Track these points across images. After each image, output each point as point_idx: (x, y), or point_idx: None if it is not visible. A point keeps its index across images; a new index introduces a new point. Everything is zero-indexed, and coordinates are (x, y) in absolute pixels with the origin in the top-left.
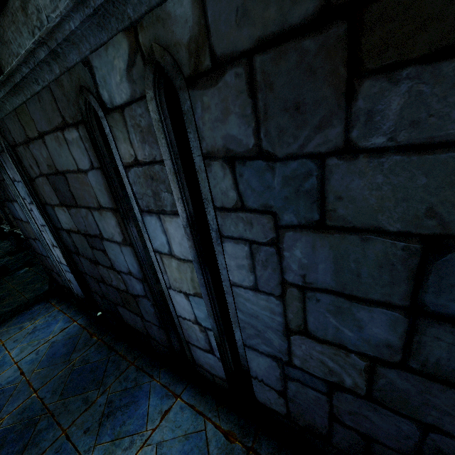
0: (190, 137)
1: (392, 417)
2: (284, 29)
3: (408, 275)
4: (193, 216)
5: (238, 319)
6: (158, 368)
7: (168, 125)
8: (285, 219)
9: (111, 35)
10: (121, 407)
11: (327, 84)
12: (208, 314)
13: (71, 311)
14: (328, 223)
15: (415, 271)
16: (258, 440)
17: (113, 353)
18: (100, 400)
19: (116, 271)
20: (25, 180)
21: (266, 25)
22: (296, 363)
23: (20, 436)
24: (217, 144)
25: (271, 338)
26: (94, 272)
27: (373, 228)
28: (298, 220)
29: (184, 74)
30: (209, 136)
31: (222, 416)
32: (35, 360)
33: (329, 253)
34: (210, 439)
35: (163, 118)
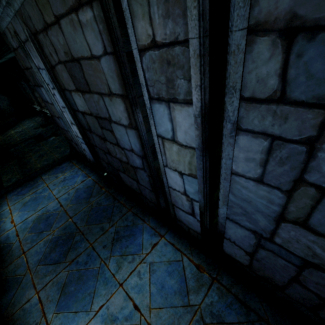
0: (238, 1)
1: None
2: None
3: None
4: (207, 106)
5: (228, 200)
6: (147, 216)
7: None
8: None
9: None
10: (125, 237)
11: None
12: (198, 191)
13: (86, 170)
14: None
15: None
16: (220, 274)
17: (116, 201)
18: (111, 230)
19: (121, 147)
20: (47, 68)
21: None
22: (277, 241)
23: (66, 243)
24: (279, 9)
25: (258, 219)
26: (103, 146)
27: None
28: None
29: None
30: None
31: (194, 254)
32: (68, 199)
33: None
34: (186, 267)
35: None
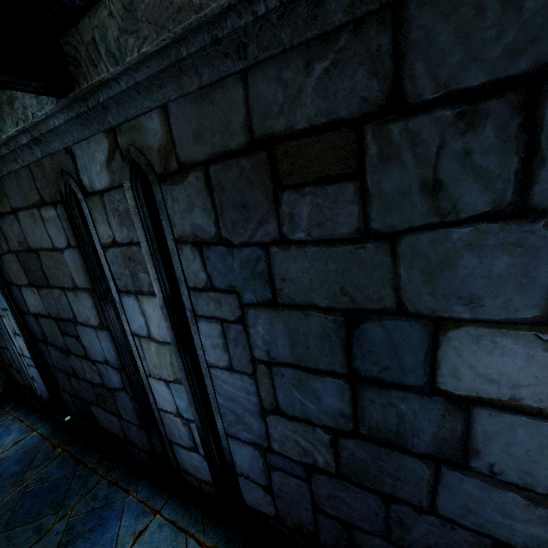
0: (163, 223)
1: (361, 493)
2: (227, 150)
3: (341, 344)
4: (170, 296)
5: (218, 404)
6: (136, 481)
7: (145, 211)
8: (246, 298)
9: (93, 134)
10: (85, 533)
11: (261, 192)
12: (189, 402)
13: (30, 418)
14: (279, 301)
15: (345, 341)
16: None
17: (81, 467)
18: (58, 527)
19: (91, 360)
20: None
21: (215, 146)
22: (275, 448)
23: None
24: (187, 231)
25: (251, 422)
26: (65, 364)
27: (310, 305)
28: (257, 298)
29: (156, 171)
30: (179, 223)
31: (208, 530)
32: None
33: (284, 328)
34: None
35: (140, 205)
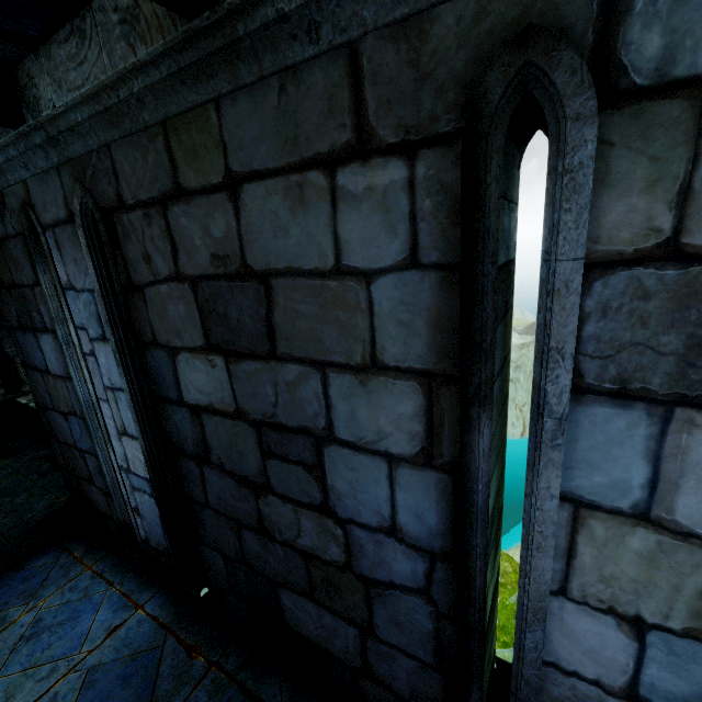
0: None
1: None
2: None
3: None
4: None
5: None
6: None
7: None
8: None
9: None
10: None
11: None
12: None
13: (125, 578)
14: None
15: None
16: None
17: None
18: None
19: (336, 517)
20: (106, 289)
21: None
22: None
23: None
24: None
25: None
26: (241, 507)
27: None
28: None
29: None
30: None
31: None
32: None
33: None
34: None
35: None
